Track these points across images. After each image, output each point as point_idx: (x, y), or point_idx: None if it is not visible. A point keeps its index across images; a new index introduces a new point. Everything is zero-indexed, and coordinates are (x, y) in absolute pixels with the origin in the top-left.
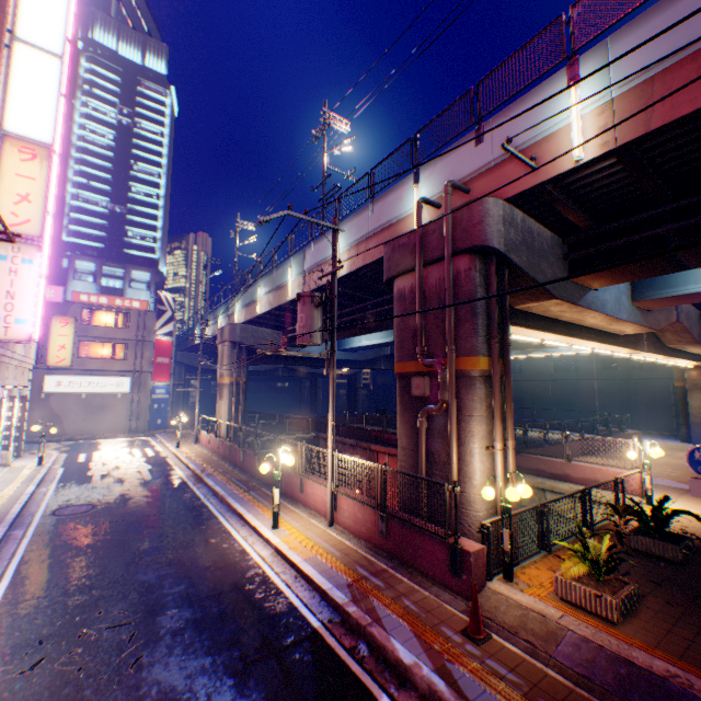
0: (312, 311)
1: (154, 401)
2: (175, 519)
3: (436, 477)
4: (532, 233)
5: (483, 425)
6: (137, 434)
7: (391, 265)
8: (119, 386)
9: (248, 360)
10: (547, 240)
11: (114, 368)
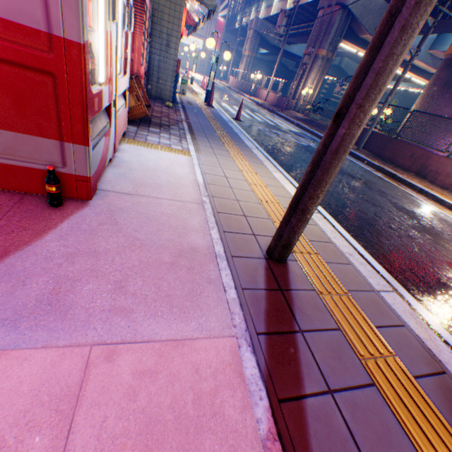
0: (283, 20)
1: (210, 59)
2: (223, 90)
3: (297, 92)
4: (371, 1)
5: (314, 76)
6: (202, 74)
7: (320, 4)
8: (198, 45)
9: (258, 46)
10: (379, 6)
11: (197, 33)
